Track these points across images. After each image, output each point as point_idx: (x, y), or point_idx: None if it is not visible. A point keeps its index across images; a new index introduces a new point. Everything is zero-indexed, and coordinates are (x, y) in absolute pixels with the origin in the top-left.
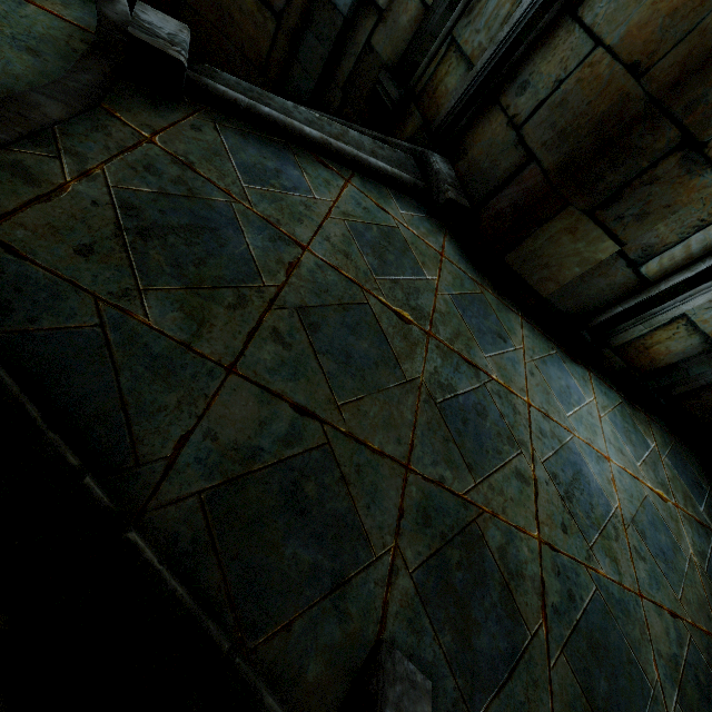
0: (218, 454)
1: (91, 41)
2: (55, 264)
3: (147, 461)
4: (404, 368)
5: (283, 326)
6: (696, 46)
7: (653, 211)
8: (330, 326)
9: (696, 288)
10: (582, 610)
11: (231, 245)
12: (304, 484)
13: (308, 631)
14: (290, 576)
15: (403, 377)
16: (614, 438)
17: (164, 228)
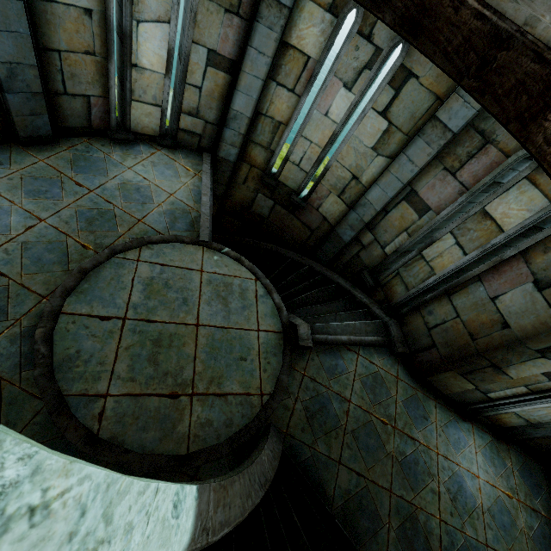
0: (342, 492)
1: (284, 339)
2: (299, 437)
3: (329, 496)
4: (386, 448)
5: (349, 441)
6: (490, 341)
7: (486, 380)
8: (361, 436)
9: (514, 404)
10: (457, 549)
11: (331, 411)
12: (362, 500)
13: (369, 546)
14: (363, 530)
15: (386, 452)
16: (483, 464)
17: (315, 412)
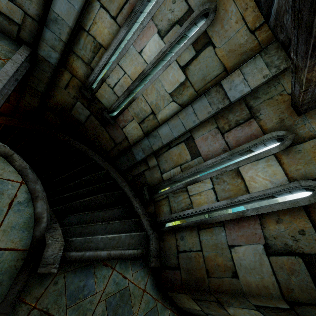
0: None
1: (25, 259)
2: None
3: None
4: None
5: None
6: (221, 284)
7: (210, 308)
8: None
9: None
10: None
11: None
12: None
13: None
14: None
15: None
16: None
17: None
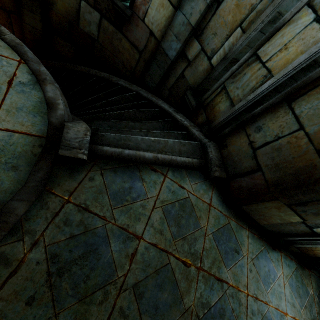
0: None
1: (43, 146)
2: (15, 318)
3: None
4: (184, 302)
5: (125, 303)
6: None
7: None
8: (149, 290)
9: None
10: None
11: (103, 256)
12: None
13: None
14: None
15: (183, 309)
16: (290, 297)
17: (70, 262)
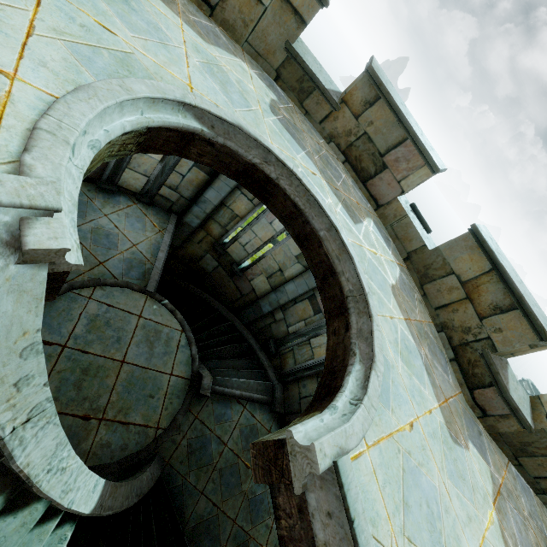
0: (196, 517)
1: (190, 385)
2: (177, 468)
3: (185, 518)
4: (242, 487)
5: (215, 476)
6: None
7: None
8: (226, 474)
9: None
10: None
11: (208, 450)
12: (210, 525)
13: None
14: None
15: (241, 490)
16: None
17: (196, 449)
